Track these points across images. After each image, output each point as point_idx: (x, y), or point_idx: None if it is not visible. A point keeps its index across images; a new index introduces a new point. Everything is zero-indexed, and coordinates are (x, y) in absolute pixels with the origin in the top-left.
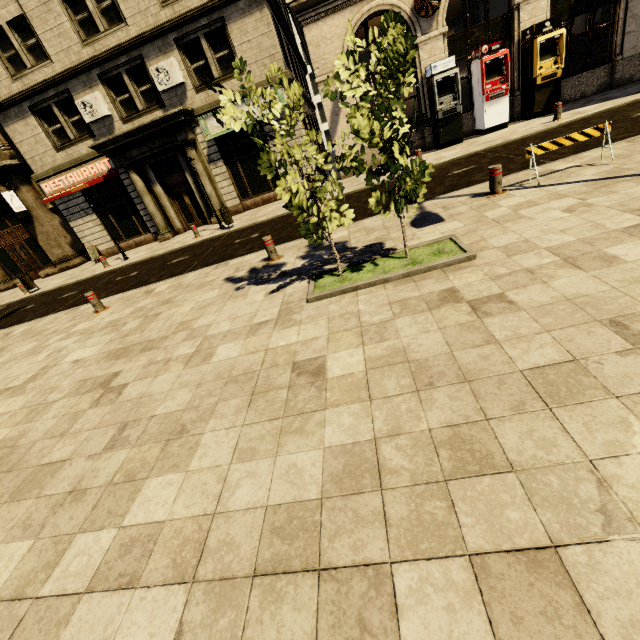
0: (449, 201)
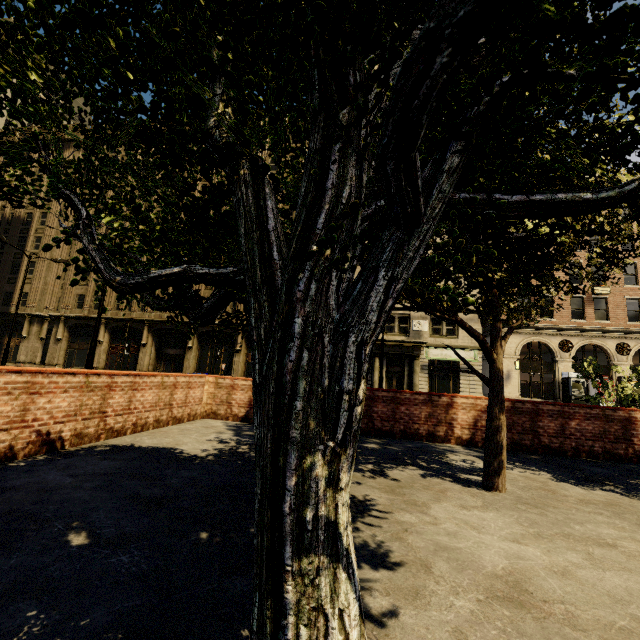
0: None
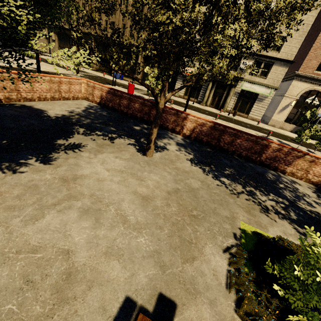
0: (316, 152)
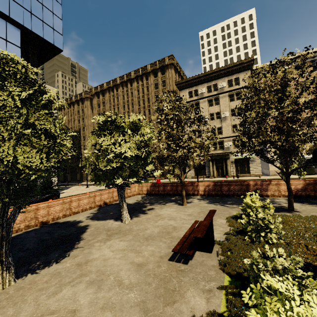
0: None
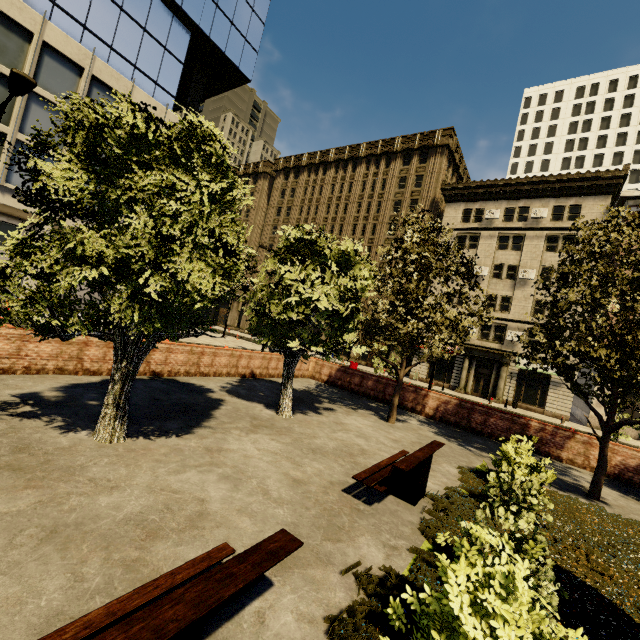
0: None
